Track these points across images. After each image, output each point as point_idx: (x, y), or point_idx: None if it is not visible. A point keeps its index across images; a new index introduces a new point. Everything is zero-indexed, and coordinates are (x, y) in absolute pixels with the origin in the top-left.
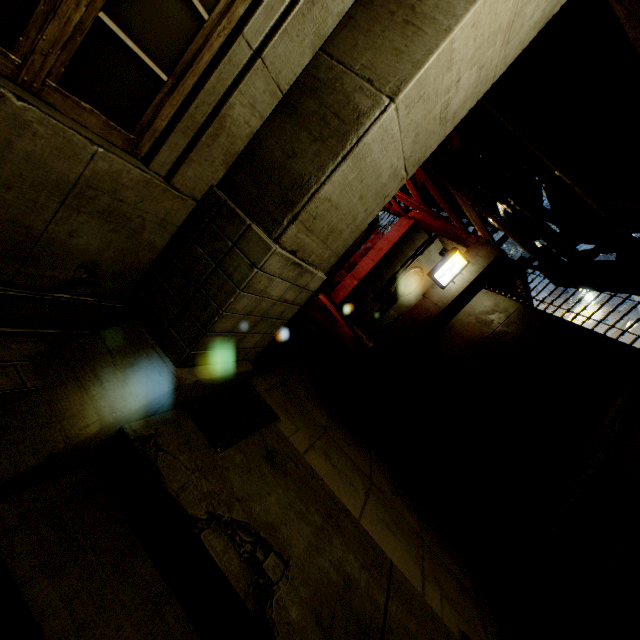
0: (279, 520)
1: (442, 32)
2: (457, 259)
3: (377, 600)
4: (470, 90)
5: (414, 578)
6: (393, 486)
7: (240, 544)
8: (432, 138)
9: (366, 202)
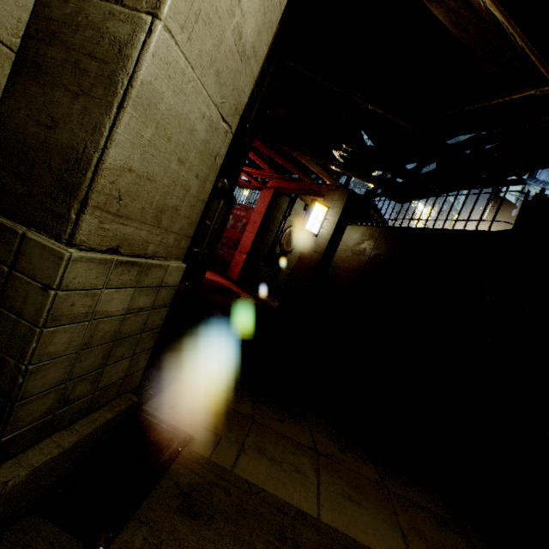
0: None
1: None
2: (318, 208)
3: None
4: (259, 17)
5: None
6: (339, 442)
7: None
8: (240, 79)
9: (192, 166)
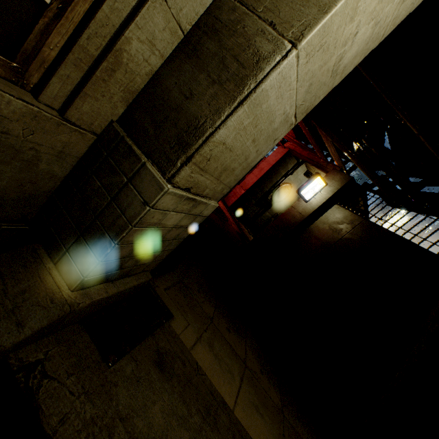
0: (161, 432)
1: None
2: (318, 181)
3: None
4: (362, 46)
5: None
6: (262, 365)
7: None
8: (322, 89)
9: (258, 144)
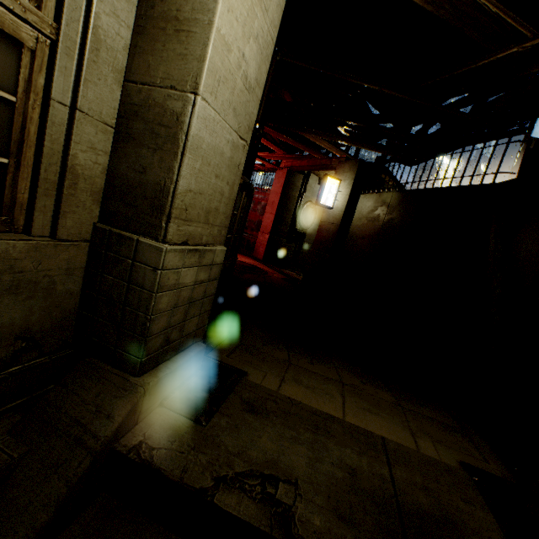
0: (276, 453)
1: (207, 26)
2: (331, 182)
3: (382, 474)
4: (258, 58)
5: (406, 440)
6: (361, 377)
7: (250, 490)
8: (249, 106)
9: (224, 177)
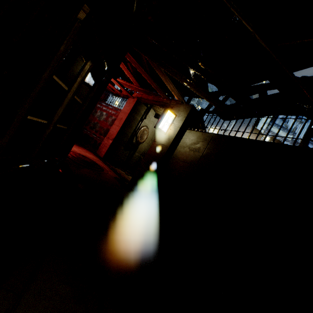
0: None
1: None
2: (169, 114)
3: None
4: None
5: None
6: None
7: None
8: None
9: None
